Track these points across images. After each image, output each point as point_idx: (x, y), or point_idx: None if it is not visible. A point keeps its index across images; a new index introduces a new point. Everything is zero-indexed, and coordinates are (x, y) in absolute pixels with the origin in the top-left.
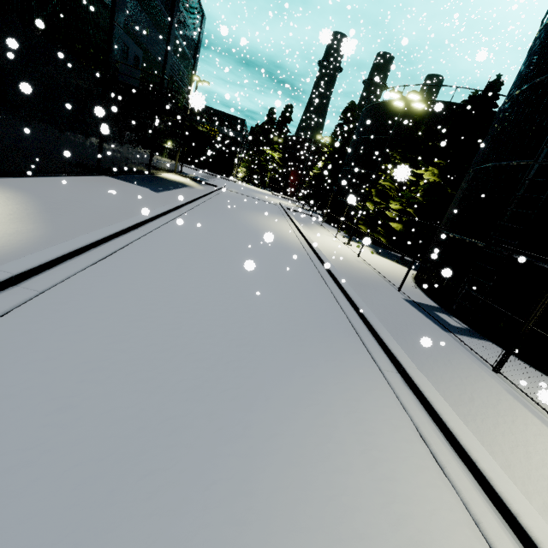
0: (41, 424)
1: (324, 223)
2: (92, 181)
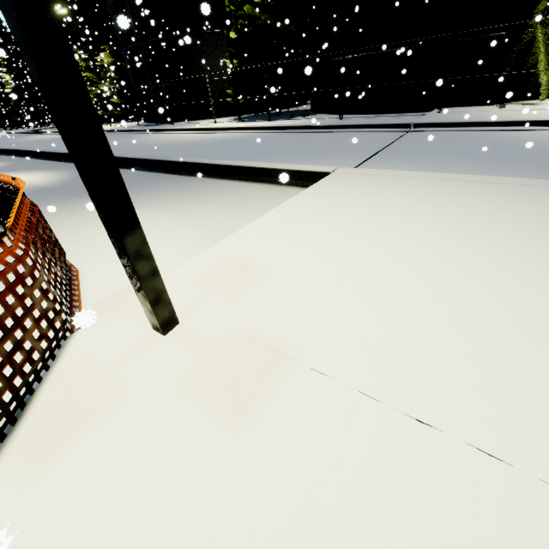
0: None
1: None
2: None
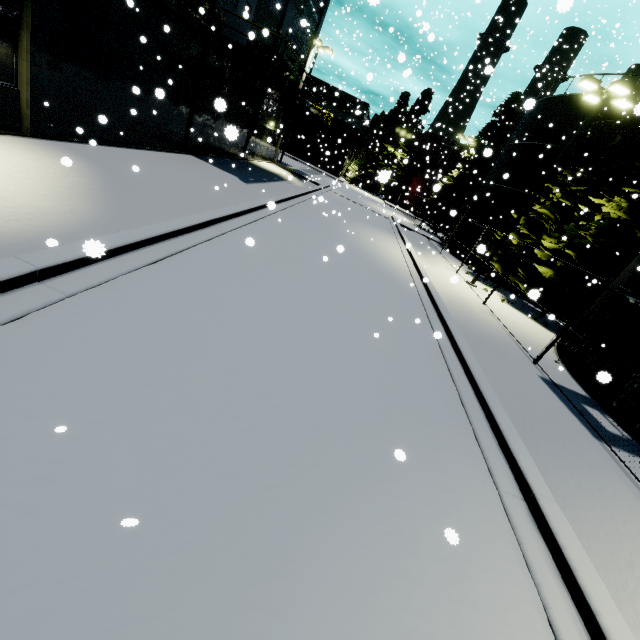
0: (1, 501)
1: (444, 251)
2: (174, 160)
